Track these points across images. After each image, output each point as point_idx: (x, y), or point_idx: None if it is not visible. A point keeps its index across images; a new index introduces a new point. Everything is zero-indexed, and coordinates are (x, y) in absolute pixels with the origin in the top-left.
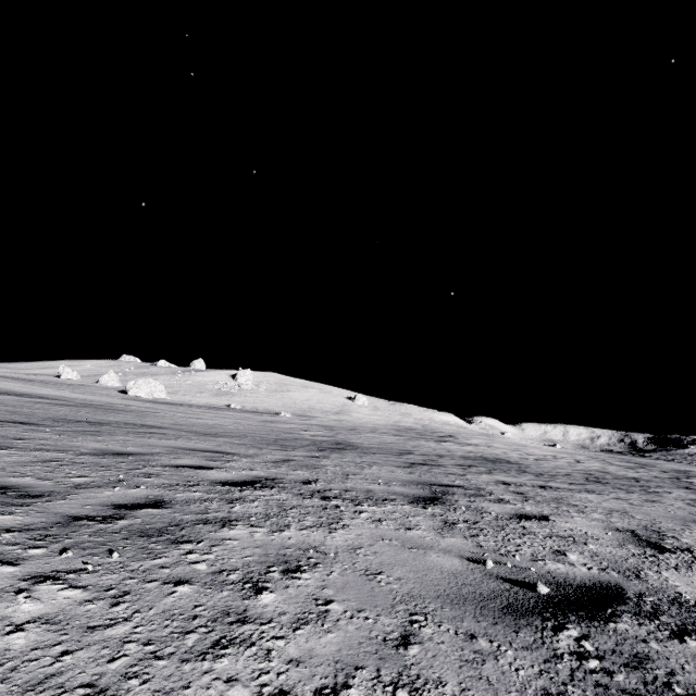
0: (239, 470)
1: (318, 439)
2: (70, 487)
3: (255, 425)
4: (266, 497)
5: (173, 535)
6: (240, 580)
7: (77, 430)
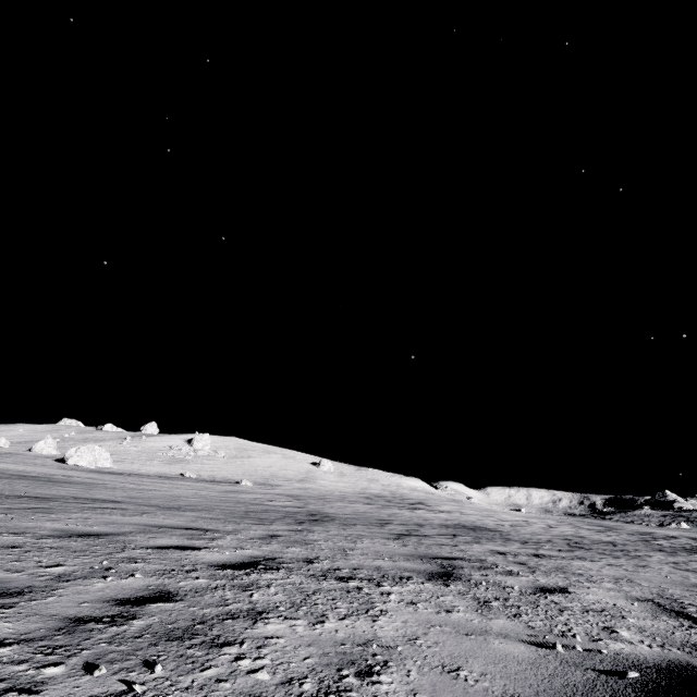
0: (230, 549)
1: (290, 511)
2: (50, 580)
3: (217, 496)
4: (279, 581)
5: (206, 636)
6: (318, 690)
7: (23, 507)
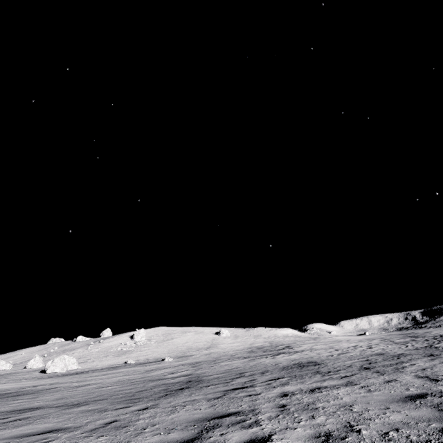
0: None
1: (174, 381)
2: None
3: (133, 379)
4: None
5: None
6: None
7: None
